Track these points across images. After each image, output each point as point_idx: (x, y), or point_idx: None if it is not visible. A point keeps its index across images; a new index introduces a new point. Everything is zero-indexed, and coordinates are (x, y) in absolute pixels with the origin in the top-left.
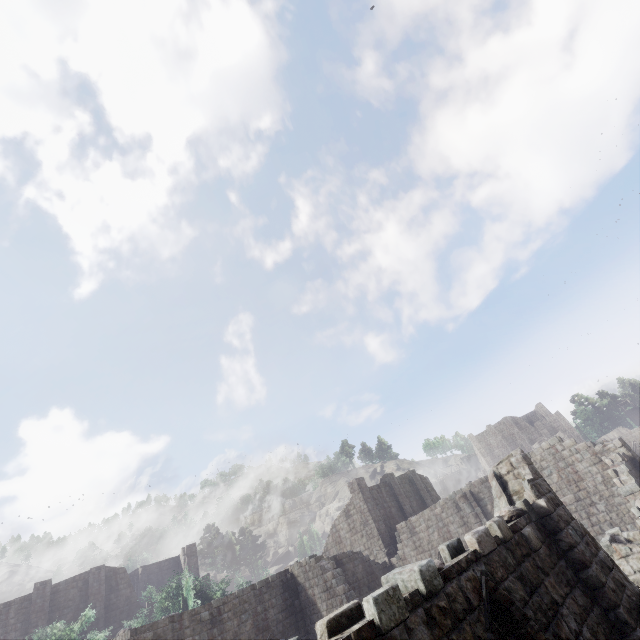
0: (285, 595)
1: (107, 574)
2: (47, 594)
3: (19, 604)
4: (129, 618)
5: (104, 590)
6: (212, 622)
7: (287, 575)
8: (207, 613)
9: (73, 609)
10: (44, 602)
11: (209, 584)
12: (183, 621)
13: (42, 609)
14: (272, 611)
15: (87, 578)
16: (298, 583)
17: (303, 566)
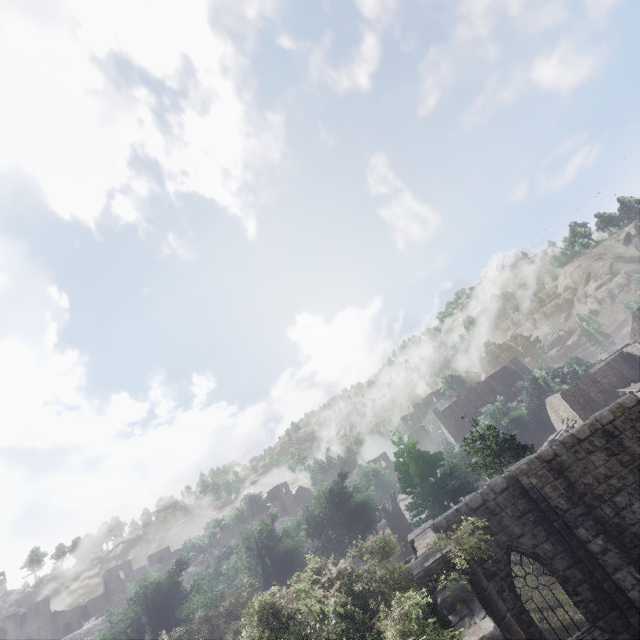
0: (628, 362)
1: (483, 384)
2: (463, 399)
3: (454, 405)
4: (509, 397)
5: (487, 390)
6: (593, 383)
7: (623, 354)
8: (588, 380)
9: (479, 401)
10: (464, 402)
11: (553, 372)
12: (579, 386)
13: (466, 404)
14: (624, 371)
15: (475, 388)
16: (634, 355)
17: (635, 347)
